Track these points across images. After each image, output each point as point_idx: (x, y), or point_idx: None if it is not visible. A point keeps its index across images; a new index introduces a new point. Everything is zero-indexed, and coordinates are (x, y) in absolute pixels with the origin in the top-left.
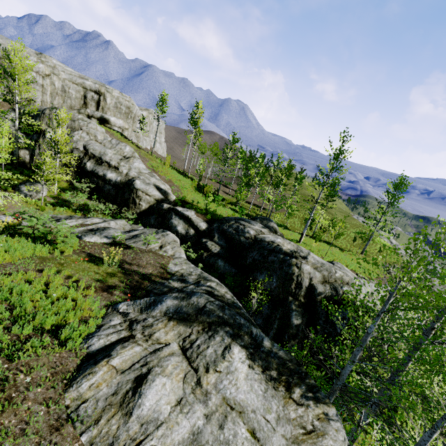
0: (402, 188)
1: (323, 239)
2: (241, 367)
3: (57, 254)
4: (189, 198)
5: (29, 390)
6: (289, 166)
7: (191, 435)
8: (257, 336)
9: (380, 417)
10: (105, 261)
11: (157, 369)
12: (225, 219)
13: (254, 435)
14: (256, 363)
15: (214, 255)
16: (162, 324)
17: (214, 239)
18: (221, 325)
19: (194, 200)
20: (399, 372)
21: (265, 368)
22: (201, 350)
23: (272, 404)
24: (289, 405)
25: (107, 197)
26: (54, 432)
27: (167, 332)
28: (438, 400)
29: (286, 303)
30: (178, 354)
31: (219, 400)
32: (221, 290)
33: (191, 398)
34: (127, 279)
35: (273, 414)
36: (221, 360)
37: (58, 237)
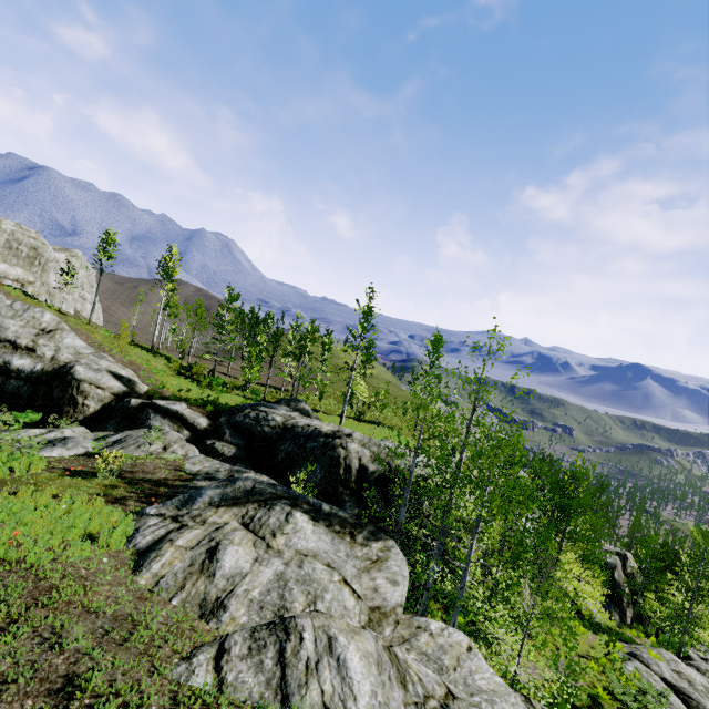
0: (439, 345)
1: (369, 418)
2: (306, 526)
3: (20, 474)
4: (171, 387)
5: (100, 579)
6: (313, 329)
7: (276, 576)
8: (315, 503)
9: (440, 562)
10: (99, 471)
11: (226, 541)
12: (236, 408)
13: (330, 566)
14: (319, 522)
15: (230, 459)
16: (211, 512)
17: (226, 437)
18: (276, 499)
19: (179, 388)
20: (448, 512)
21: (328, 526)
22: (264, 522)
23: (340, 547)
24: (355, 548)
25: (13, 401)
26: (144, 601)
27: (221, 516)
28: (475, 520)
29: (337, 495)
30: (240, 529)
31: (293, 553)
32: (262, 479)
33: (266, 556)
34: (135, 489)
35: (343, 553)
36: (286, 524)
37: (3, 455)
